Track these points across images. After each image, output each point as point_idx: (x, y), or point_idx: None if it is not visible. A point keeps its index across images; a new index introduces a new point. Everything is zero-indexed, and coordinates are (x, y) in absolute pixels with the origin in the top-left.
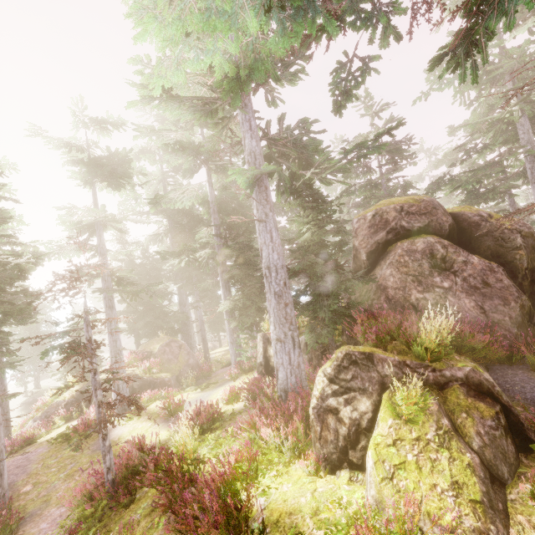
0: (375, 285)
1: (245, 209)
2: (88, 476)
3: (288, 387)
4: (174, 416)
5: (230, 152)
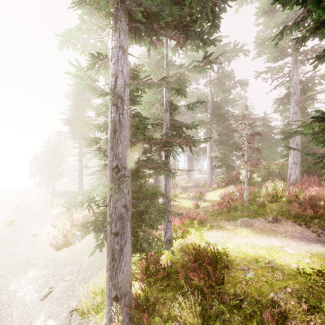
0: (322, 150)
1: (218, 109)
2: (218, 204)
3: (297, 182)
4: (202, 198)
5: (274, 80)
